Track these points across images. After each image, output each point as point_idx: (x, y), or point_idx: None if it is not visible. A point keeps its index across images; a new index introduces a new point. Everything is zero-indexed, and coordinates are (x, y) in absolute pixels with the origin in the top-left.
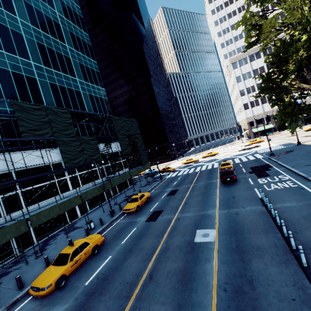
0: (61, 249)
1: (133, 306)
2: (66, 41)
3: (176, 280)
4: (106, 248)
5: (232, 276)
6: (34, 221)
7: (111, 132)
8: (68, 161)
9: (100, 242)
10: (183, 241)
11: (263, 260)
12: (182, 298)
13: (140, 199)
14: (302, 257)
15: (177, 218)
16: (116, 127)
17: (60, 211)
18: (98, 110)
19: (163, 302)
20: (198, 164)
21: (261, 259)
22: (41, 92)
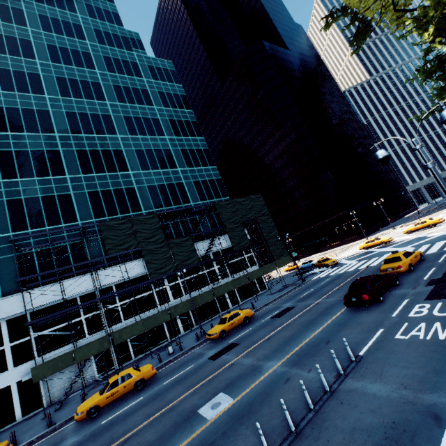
0: None
1: None
2: (166, 132)
3: None
4: (152, 384)
5: None
6: (117, 338)
7: None
8: (154, 271)
9: (149, 376)
10: (192, 405)
11: None
12: None
13: (228, 321)
14: None
15: (232, 363)
16: (223, 215)
17: (144, 329)
18: (207, 196)
19: None
20: (382, 250)
21: None
22: (139, 199)
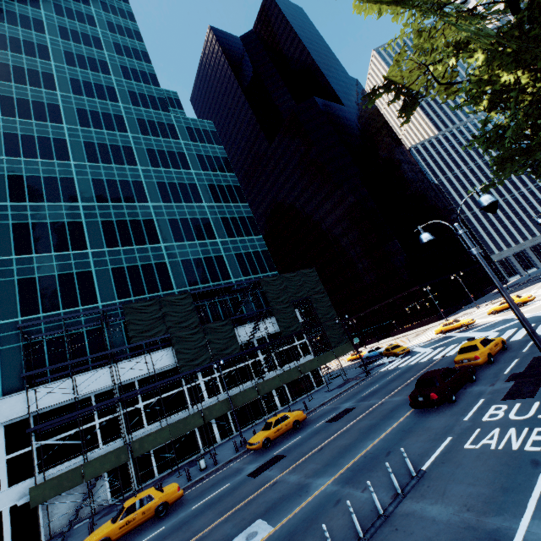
0: None
1: None
2: (204, 199)
3: None
4: (177, 510)
5: None
6: (137, 449)
7: None
8: (186, 363)
9: (173, 498)
10: (223, 536)
11: None
12: None
13: (274, 426)
14: None
15: (275, 481)
16: (269, 293)
17: (171, 436)
18: (251, 271)
19: None
20: (462, 335)
21: None
22: (170, 275)
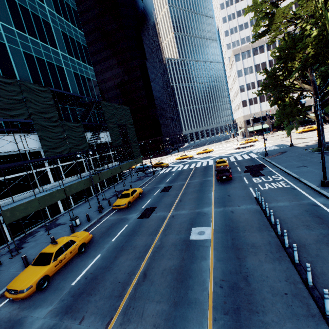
0: (42, 247)
1: (127, 305)
2: (45, 0)
3: (171, 278)
4: (95, 246)
5: (227, 273)
6: (8, 217)
7: (99, 119)
8: (49, 150)
9: (88, 240)
10: (178, 239)
11: (257, 257)
12: (178, 295)
13: (132, 195)
14: (295, 254)
15: (171, 215)
16: (106, 114)
17: (40, 206)
18: (85, 92)
19: (158, 300)
20: (193, 161)
21: (256, 256)
22: (12, 62)
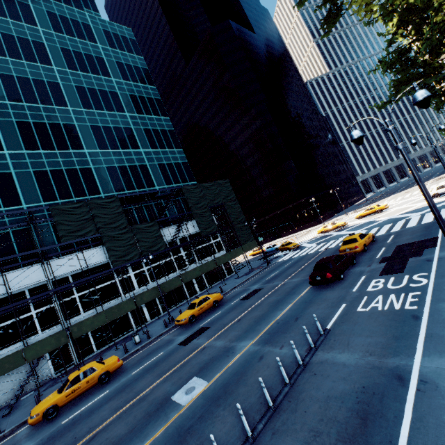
0: None
1: None
2: (126, 109)
3: None
4: (118, 376)
5: None
6: (76, 332)
7: None
8: (117, 259)
9: (114, 368)
10: (164, 393)
11: None
12: None
13: (198, 305)
14: None
15: (204, 347)
16: (190, 200)
17: (107, 320)
18: (173, 180)
19: None
20: (338, 234)
21: None
22: (97, 181)
